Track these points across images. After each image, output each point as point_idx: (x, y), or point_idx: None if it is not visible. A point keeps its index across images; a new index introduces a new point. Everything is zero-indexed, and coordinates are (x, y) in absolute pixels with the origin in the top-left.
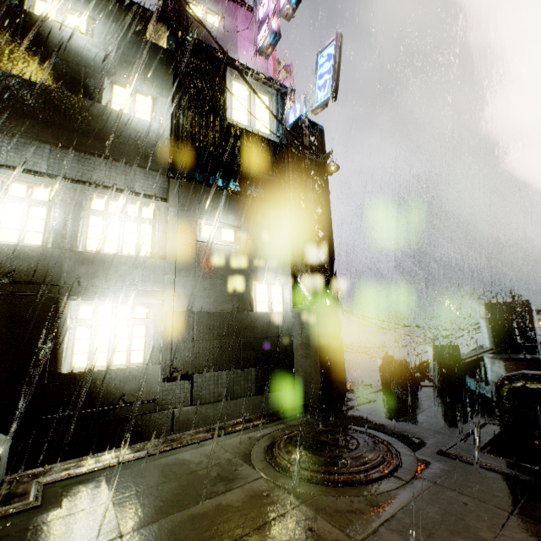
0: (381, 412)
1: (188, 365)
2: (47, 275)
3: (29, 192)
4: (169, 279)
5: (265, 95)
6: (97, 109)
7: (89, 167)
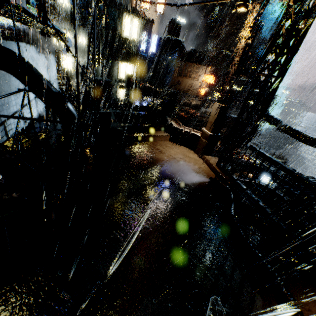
0: None
1: None
2: (57, 49)
3: None
4: (73, 52)
5: None
6: (57, 4)
7: (58, 23)
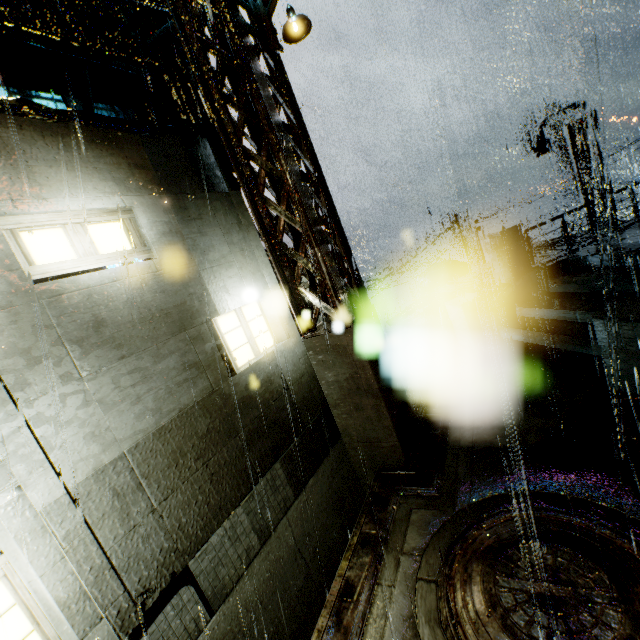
0: (487, 438)
1: (168, 561)
2: None
3: None
4: (2, 426)
5: None
6: None
7: None
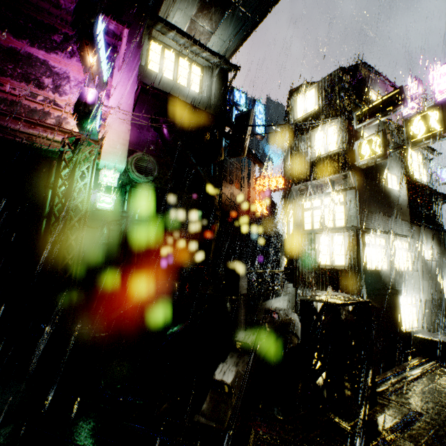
0: None
1: (431, 328)
2: (393, 284)
3: (380, 242)
4: (421, 283)
5: (422, 155)
6: (387, 190)
7: (391, 224)
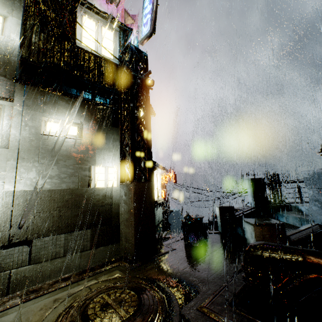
0: (174, 261)
1: (27, 233)
2: None
3: None
4: (11, 164)
5: (110, 30)
6: None
7: None
